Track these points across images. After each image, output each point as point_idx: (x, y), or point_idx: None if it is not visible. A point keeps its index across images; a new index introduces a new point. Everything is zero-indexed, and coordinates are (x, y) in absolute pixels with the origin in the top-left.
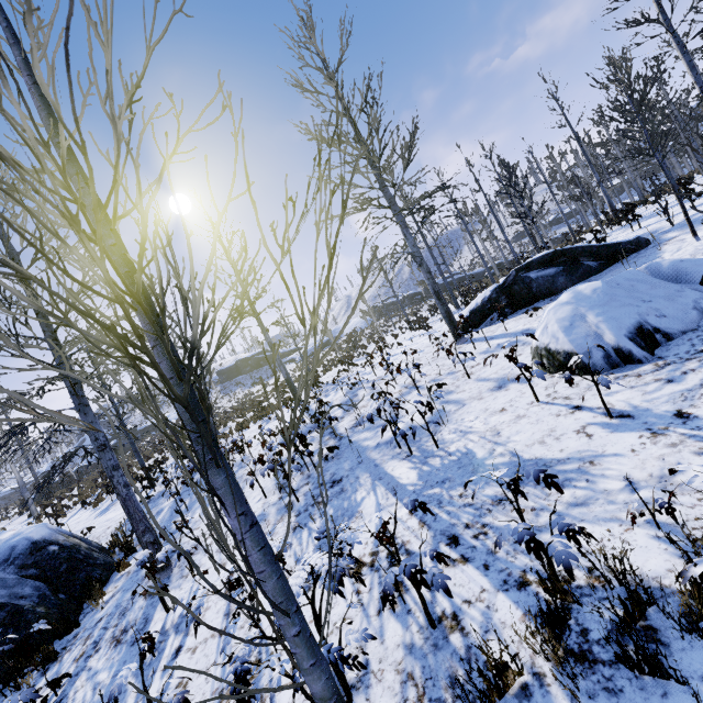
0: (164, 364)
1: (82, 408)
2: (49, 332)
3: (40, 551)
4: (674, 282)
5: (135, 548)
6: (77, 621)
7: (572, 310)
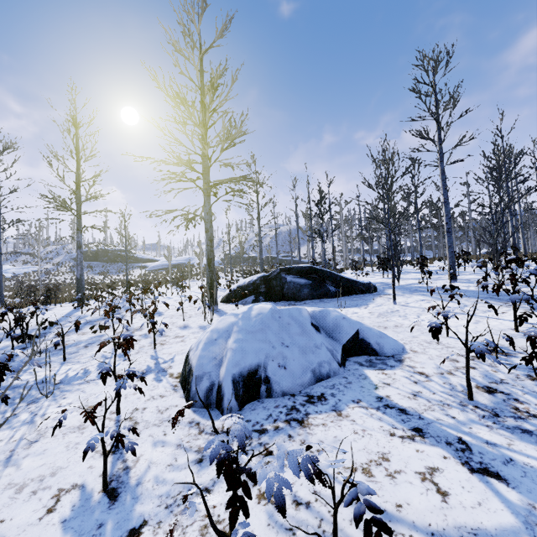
0: None
1: None
2: None
3: None
4: (329, 335)
5: None
6: None
7: (230, 325)
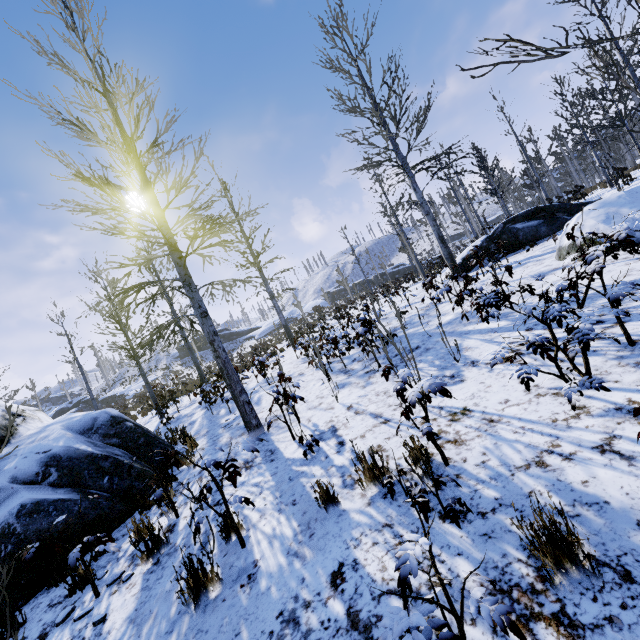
0: None
1: (188, 278)
2: (159, 210)
3: (119, 425)
4: None
5: (192, 438)
6: (174, 475)
7: (604, 210)
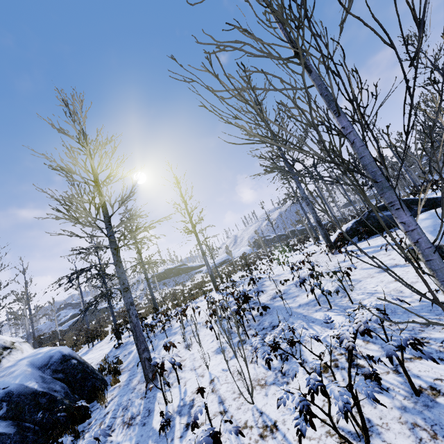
0: (358, 139)
1: (118, 263)
2: (107, 217)
3: (66, 362)
4: None
5: (120, 372)
6: (89, 413)
7: (432, 222)
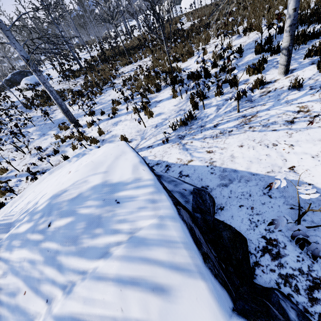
0: None
1: None
2: None
3: None
4: None
5: None
6: None
7: (25, 81)
